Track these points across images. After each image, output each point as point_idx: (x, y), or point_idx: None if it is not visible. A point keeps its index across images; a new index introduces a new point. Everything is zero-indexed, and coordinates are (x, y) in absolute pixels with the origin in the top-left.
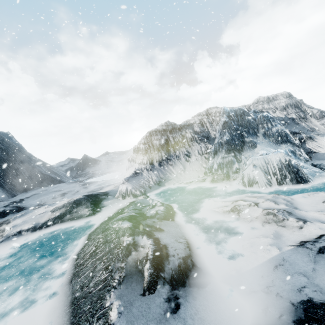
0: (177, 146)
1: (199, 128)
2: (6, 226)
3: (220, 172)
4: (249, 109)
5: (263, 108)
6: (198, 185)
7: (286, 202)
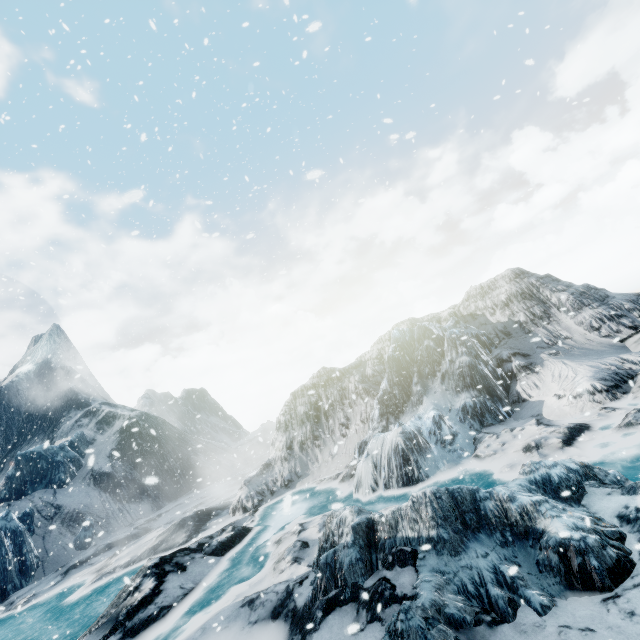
0: (332, 410)
1: (374, 368)
2: (113, 559)
3: (357, 460)
4: (458, 313)
5: (477, 309)
6: (325, 487)
7: None
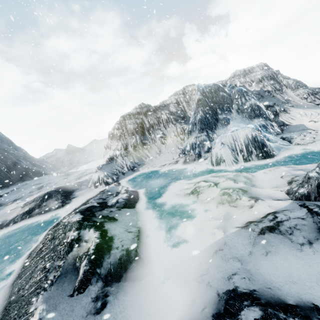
0: (152, 129)
1: (176, 108)
2: None
3: (192, 152)
4: (225, 84)
5: (240, 83)
6: (171, 168)
7: (246, 180)
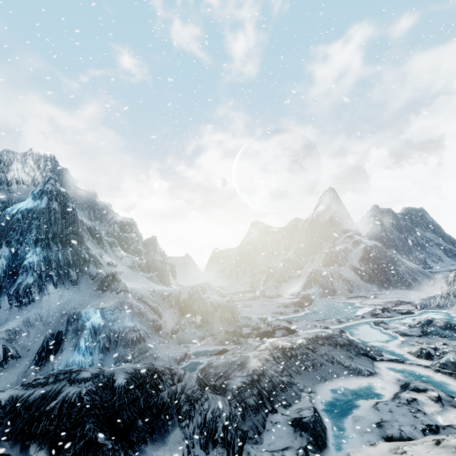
0: None
1: None
2: (364, 301)
3: None
4: None
5: None
6: (453, 315)
7: None
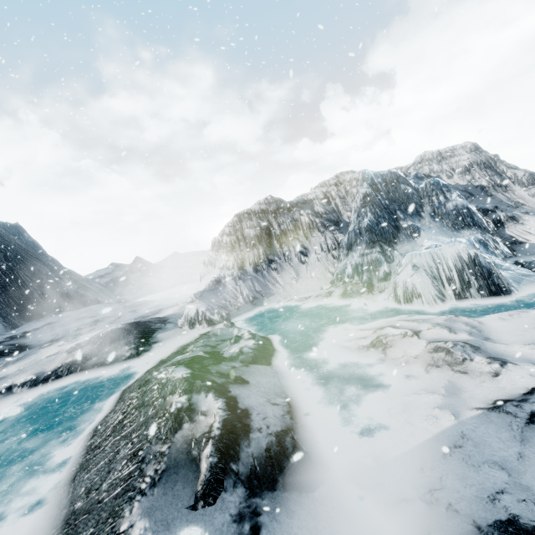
0: (285, 238)
1: (323, 207)
2: None
3: (357, 279)
4: (407, 173)
5: (432, 171)
6: (320, 303)
7: (470, 328)
